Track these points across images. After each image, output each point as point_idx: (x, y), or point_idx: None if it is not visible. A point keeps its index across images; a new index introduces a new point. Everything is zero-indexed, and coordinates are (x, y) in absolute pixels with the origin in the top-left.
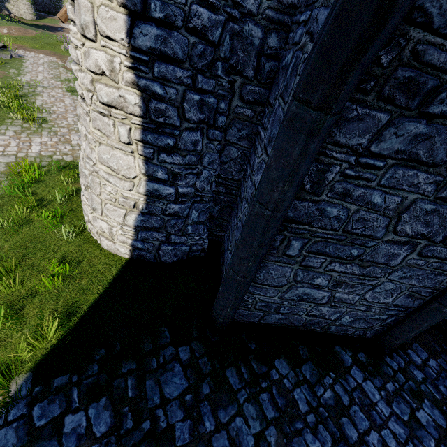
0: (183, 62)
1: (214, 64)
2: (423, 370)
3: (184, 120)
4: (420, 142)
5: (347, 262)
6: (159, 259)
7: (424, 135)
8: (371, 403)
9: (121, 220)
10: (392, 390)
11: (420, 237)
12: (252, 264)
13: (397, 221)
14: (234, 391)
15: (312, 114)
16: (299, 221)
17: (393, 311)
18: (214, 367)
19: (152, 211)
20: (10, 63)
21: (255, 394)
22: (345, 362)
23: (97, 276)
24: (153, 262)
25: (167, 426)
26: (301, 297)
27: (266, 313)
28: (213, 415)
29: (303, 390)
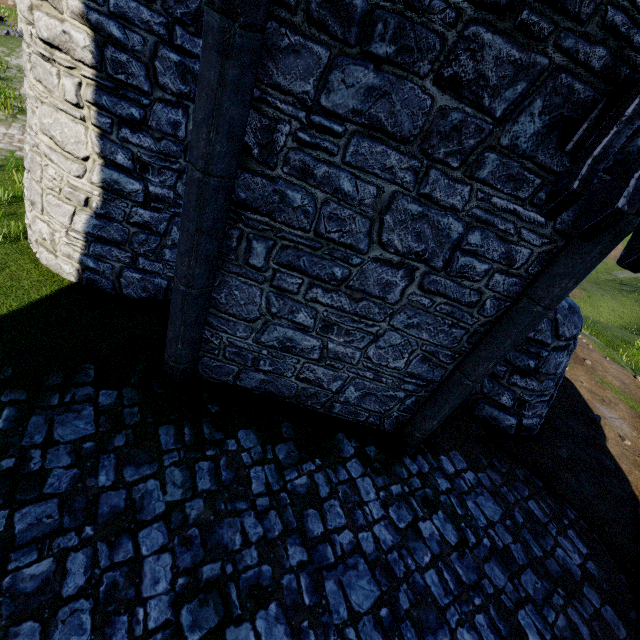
0: (153, 2)
1: (201, 18)
2: (452, 480)
3: (158, 87)
4: (377, 100)
5: (332, 289)
6: (120, 291)
7: (378, 89)
8: (360, 501)
9: (67, 221)
10: (397, 493)
11: (415, 257)
12: (195, 264)
13: (381, 226)
14: (161, 451)
15: (218, 20)
16: (255, 207)
17: (411, 384)
18: (145, 420)
19: (111, 215)
20: (3, 40)
21: (191, 460)
22: (343, 452)
23: (16, 291)
24: (110, 293)
25: (39, 469)
26: (283, 343)
27: (242, 369)
28: (116, 470)
29: (266, 470)
